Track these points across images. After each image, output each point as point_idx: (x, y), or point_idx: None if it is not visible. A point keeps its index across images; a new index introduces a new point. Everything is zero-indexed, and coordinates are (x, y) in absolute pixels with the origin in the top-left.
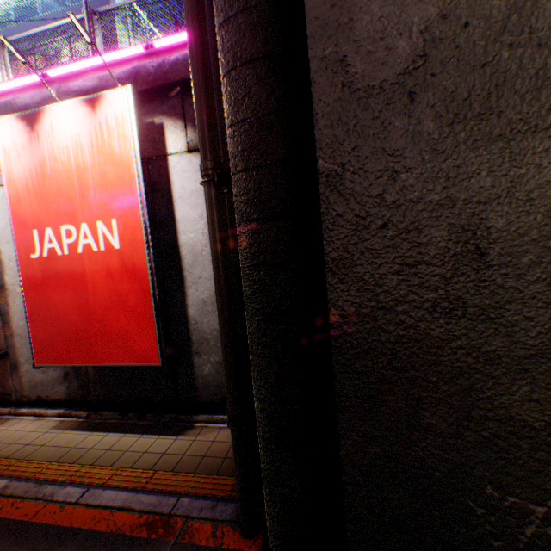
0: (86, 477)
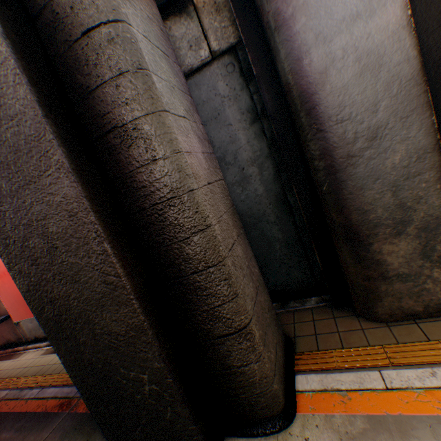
0: (44, 382)
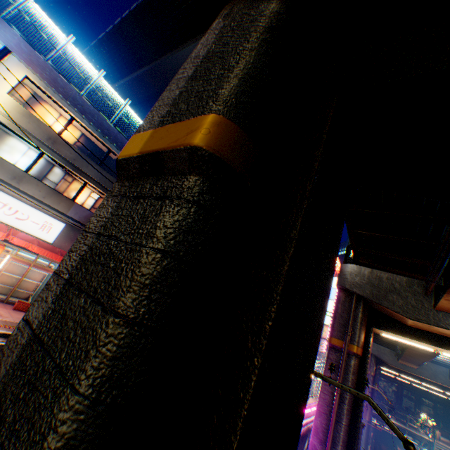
0: None
